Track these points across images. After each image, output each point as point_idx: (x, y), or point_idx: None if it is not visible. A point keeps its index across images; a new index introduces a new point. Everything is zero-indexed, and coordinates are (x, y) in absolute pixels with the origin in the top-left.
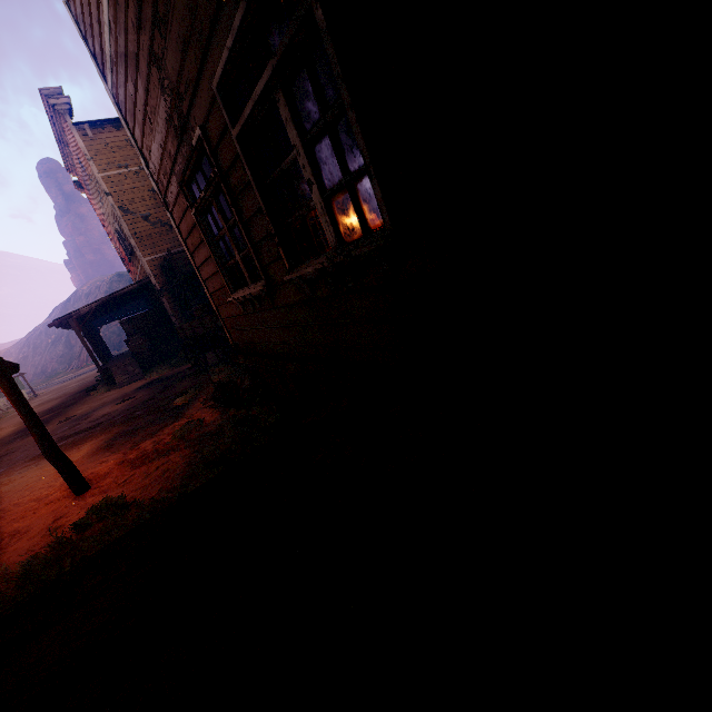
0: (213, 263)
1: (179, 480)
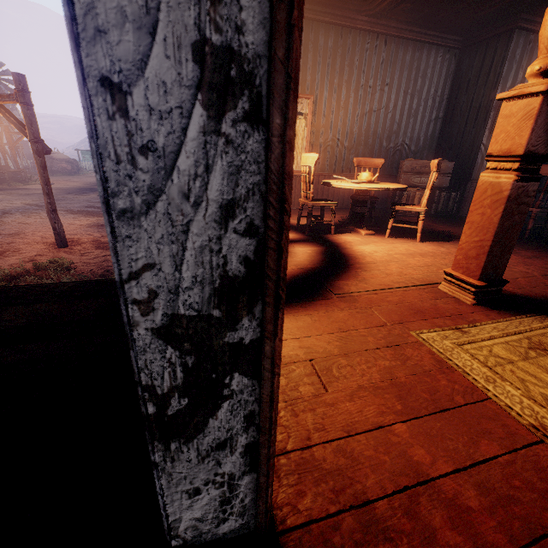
0: None
1: (104, 270)
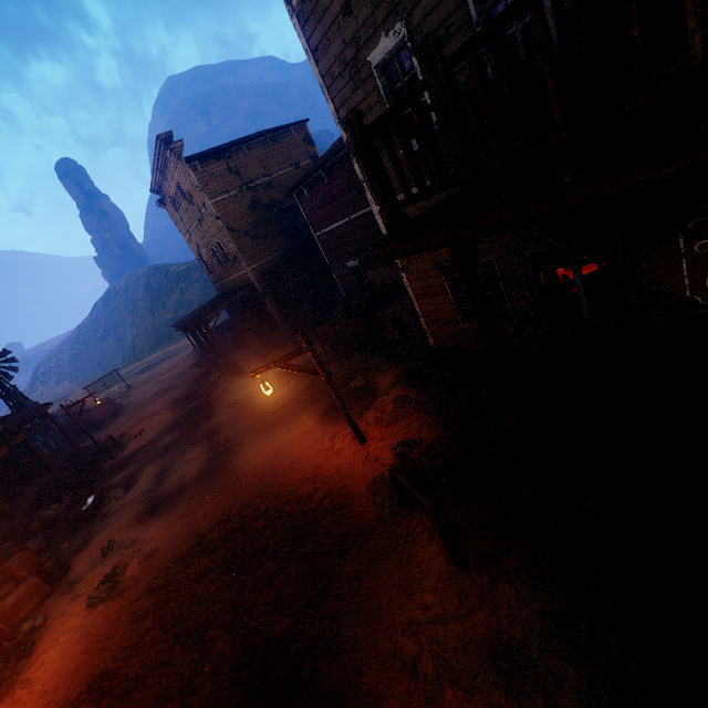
0: (446, 306)
1: (442, 428)
